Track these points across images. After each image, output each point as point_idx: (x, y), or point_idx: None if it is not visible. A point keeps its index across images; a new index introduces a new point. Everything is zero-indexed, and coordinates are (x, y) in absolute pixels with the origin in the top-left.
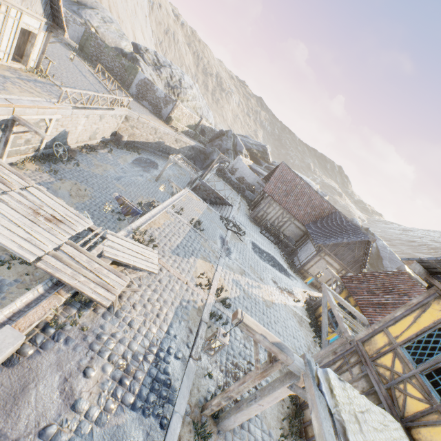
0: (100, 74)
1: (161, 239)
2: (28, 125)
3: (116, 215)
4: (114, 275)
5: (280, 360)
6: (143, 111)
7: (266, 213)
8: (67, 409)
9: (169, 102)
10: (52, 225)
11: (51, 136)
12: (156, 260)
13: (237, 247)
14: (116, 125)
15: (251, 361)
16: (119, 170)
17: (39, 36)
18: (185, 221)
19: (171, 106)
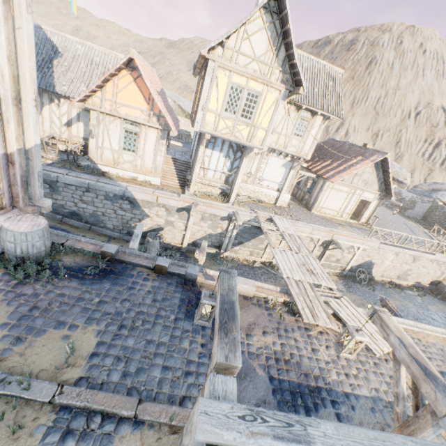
0: (435, 232)
1: None
2: (337, 244)
3: None
4: (325, 315)
5: (429, 405)
6: None
7: None
8: (244, 331)
9: None
10: (307, 272)
11: (356, 262)
12: (385, 349)
13: None
14: (439, 273)
15: None
16: (424, 313)
17: (372, 202)
18: None
19: None
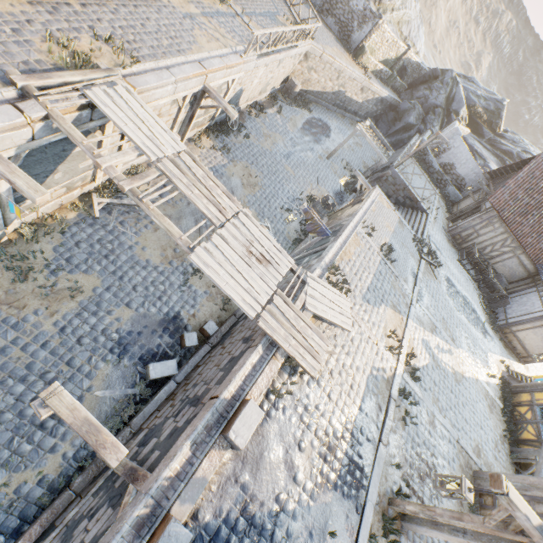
0: None
1: (352, 278)
2: (218, 100)
3: (285, 213)
4: (317, 336)
5: (531, 539)
6: (327, 38)
7: (477, 233)
8: (290, 480)
9: (367, 19)
10: (263, 269)
11: (227, 99)
12: (349, 312)
13: (429, 288)
14: (291, 67)
15: (435, 453)
16: (288, 142)
17: None
18: (375, 247)
19: (369, 27)
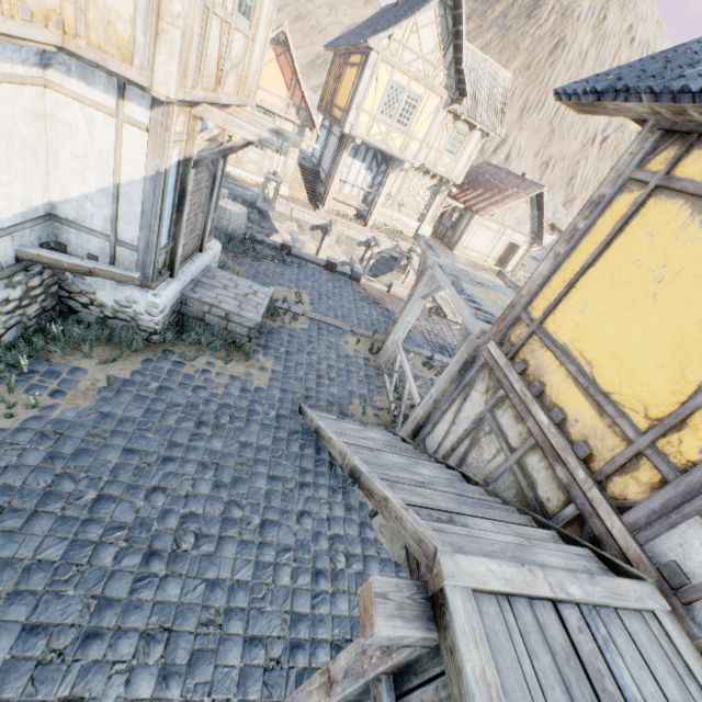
0: None
1: None
2: None
3: None
4: None
5: None
6: None
7: None
8: None
9: None
10: None
11: None
12: None
13: None
14: None
15: None
16: None
17: (521, 247)
18: None
19: None
